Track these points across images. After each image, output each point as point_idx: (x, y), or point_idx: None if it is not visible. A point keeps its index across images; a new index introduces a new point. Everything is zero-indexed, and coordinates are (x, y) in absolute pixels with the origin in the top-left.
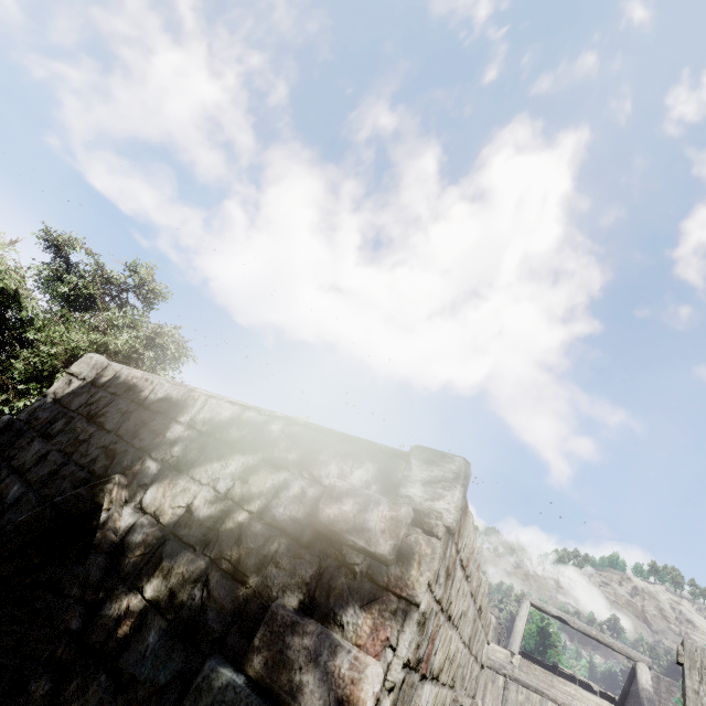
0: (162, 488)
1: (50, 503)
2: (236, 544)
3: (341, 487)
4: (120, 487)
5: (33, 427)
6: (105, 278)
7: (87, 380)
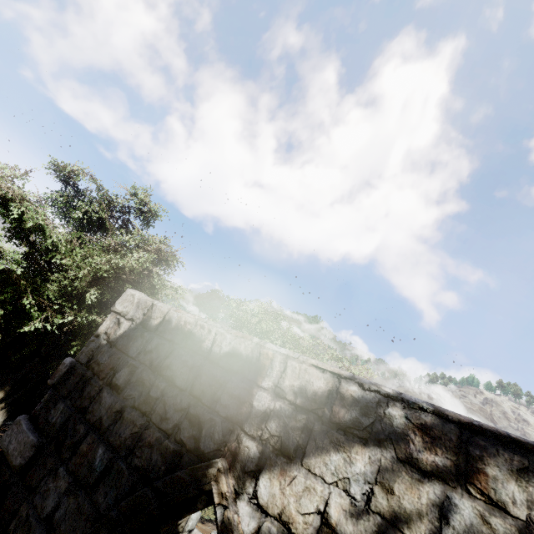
0: (277, 481)
1: (150, 487)
2: None
3: None
4: (226, 475)
5: (96, 374)
6: (110, 202)
7: (136, 321)
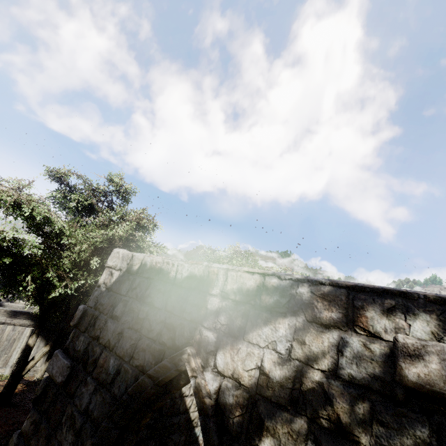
0: (228, 353)
1: (145, 375)
2: (327, 403)
3: (414, 343)
4: (194, 356)
5: (102, 311)
6: (94, 190)
7: (123, 270)
